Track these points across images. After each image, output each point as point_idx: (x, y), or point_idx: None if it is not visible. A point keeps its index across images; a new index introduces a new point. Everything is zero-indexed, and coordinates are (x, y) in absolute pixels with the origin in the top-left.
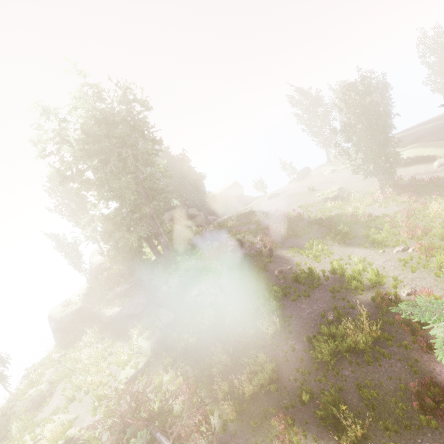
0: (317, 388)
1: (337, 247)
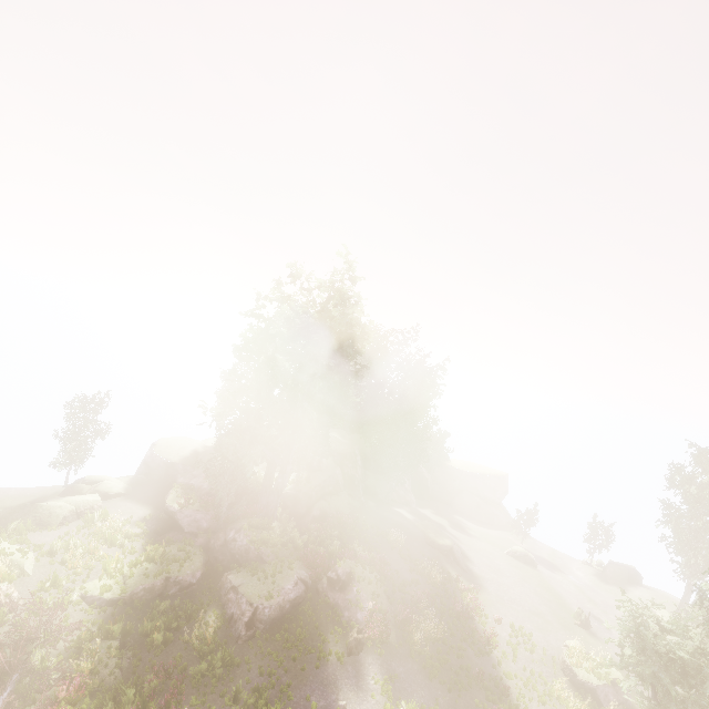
0: None
1: None
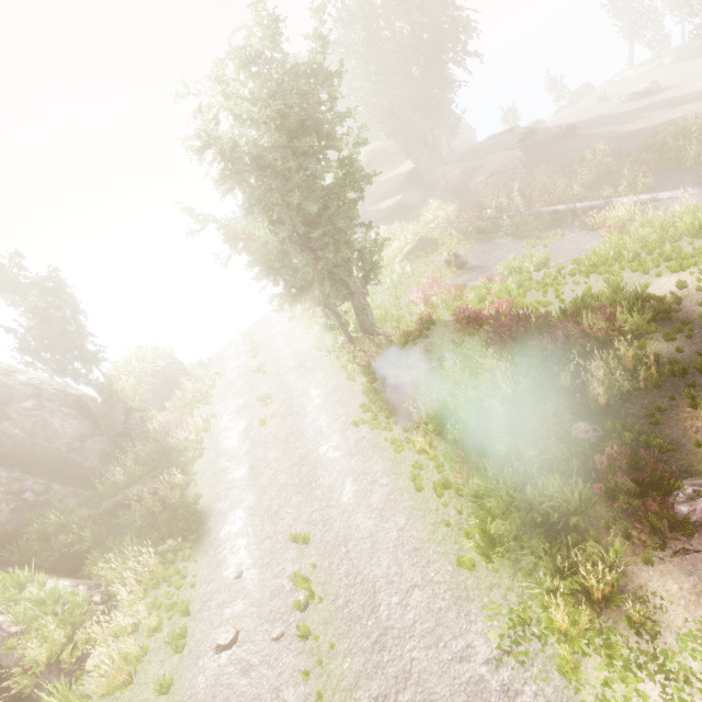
0: (657, 157)
1: (659, 114)
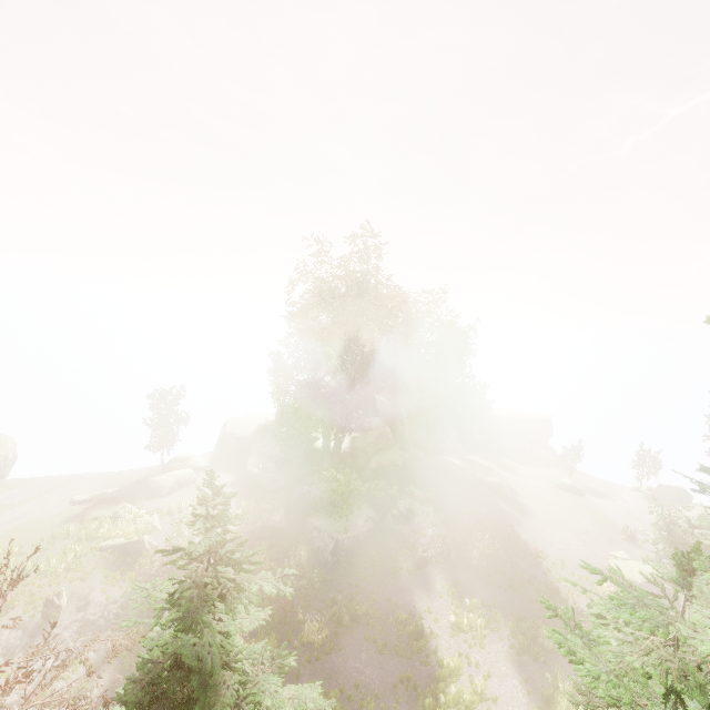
0: None
1: (502, 648)
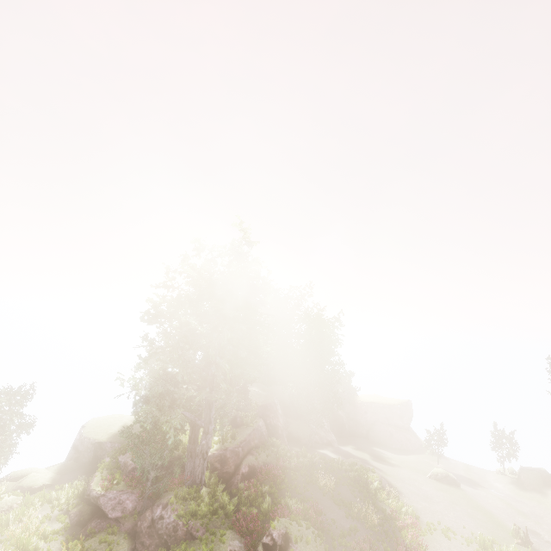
0: None
1: None
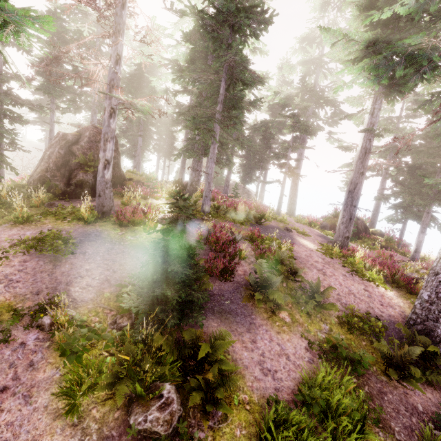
0: None
1: None
